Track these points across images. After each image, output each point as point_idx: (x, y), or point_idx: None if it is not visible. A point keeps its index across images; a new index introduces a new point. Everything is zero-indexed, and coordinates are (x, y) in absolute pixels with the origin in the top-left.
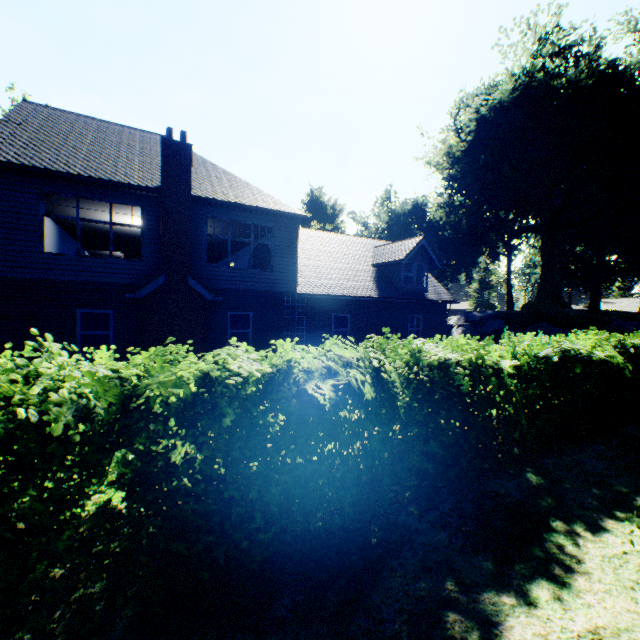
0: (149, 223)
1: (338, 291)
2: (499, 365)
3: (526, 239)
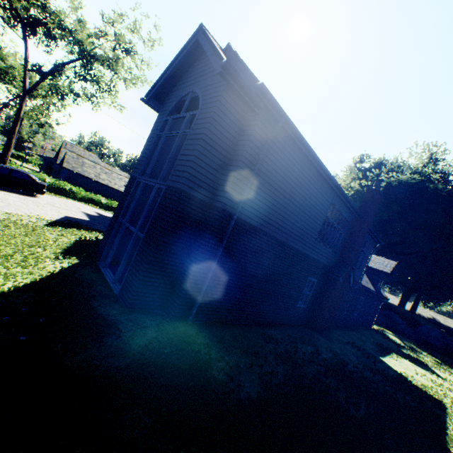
0: (346, 231)
1: (367, 284)
2: None
3: None
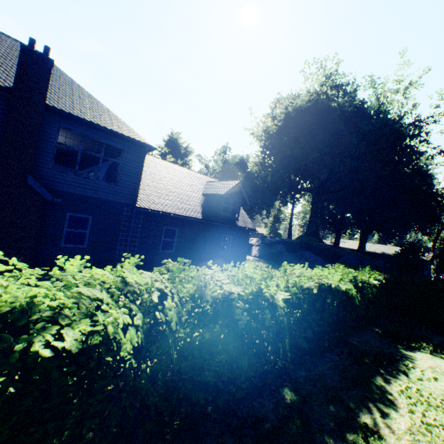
0: None
1: (172, 210)
2: (274, 299)
3: (304, 195)
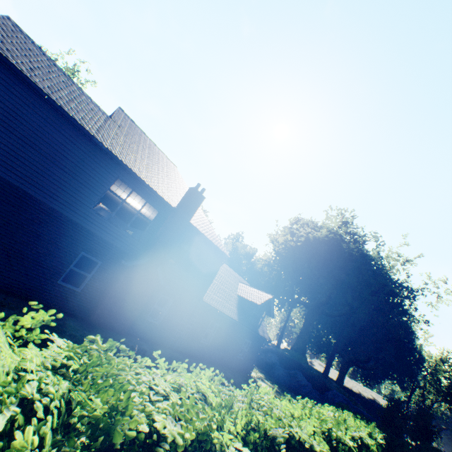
0: (157, 222)
1: (221, 307)
2: (350, 445)
3: (298, 306)
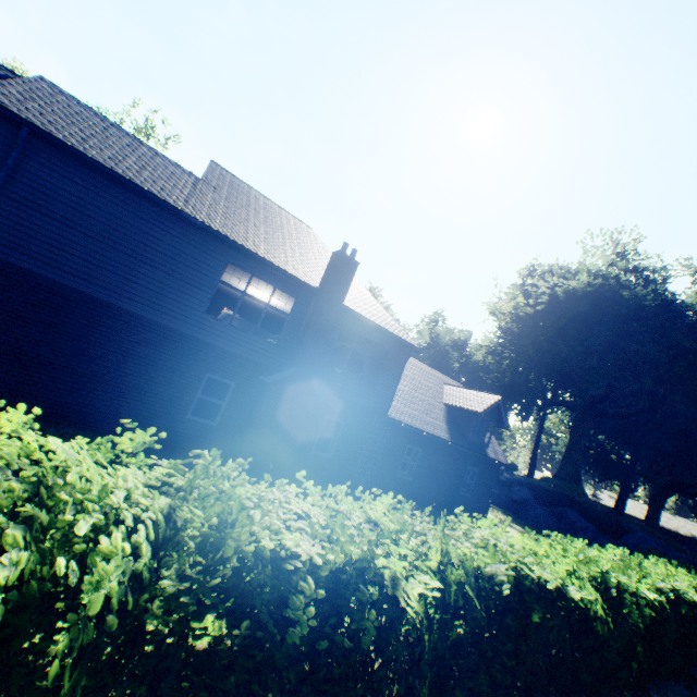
0: (296, 314)
1: (419, 424)
2: (649, 597)
3: (556, 410)
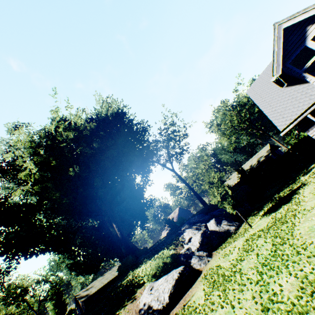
0: None
1: None
2: None
3: None
